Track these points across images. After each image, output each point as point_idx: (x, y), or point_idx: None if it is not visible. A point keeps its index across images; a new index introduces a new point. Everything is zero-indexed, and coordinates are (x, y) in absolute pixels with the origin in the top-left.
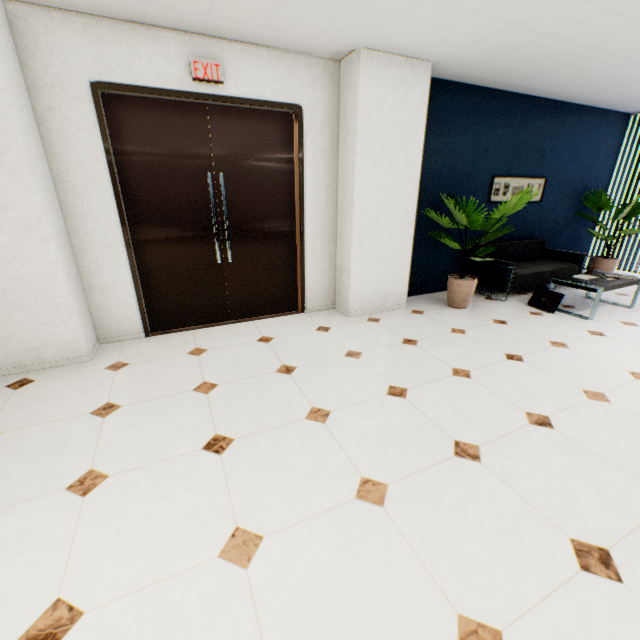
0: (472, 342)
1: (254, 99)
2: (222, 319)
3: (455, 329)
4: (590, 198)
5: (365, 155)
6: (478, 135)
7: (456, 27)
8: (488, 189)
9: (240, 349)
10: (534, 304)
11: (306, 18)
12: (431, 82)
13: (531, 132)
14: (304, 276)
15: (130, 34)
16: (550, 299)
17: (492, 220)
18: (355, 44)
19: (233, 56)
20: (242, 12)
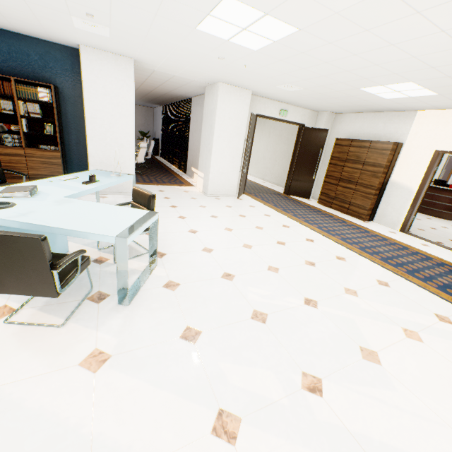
0: None
1: None
2: None
3: None
4: None
5: None
6: None
7: None
8: None
9: None
10: None
11: None
12: None
13: None
14: None
15: None
16: None
17: None
18: None
19: None
20: None
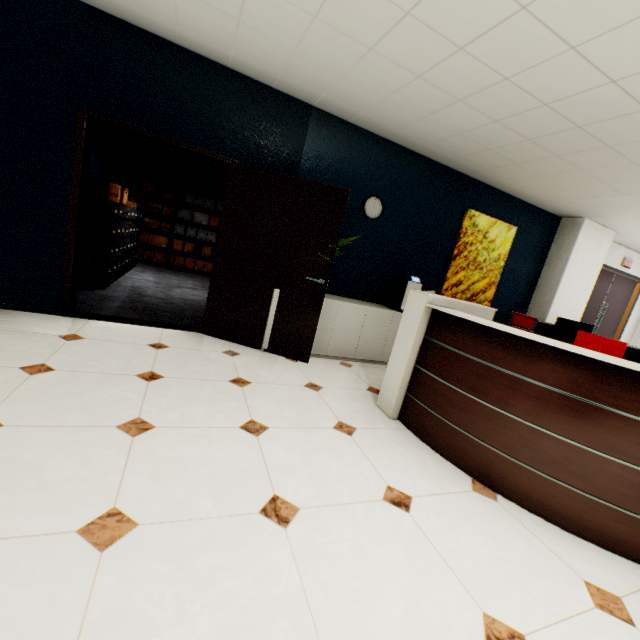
0: None
1: (632, 275)
2: None
3: None
4: None
5: None
6: None
7: None
8: None
9: None
10: None
11: None
12: None
13: None
14: None
15: (613, 246)
16: None
17: None
18: None
19: (634, 258)
20: None
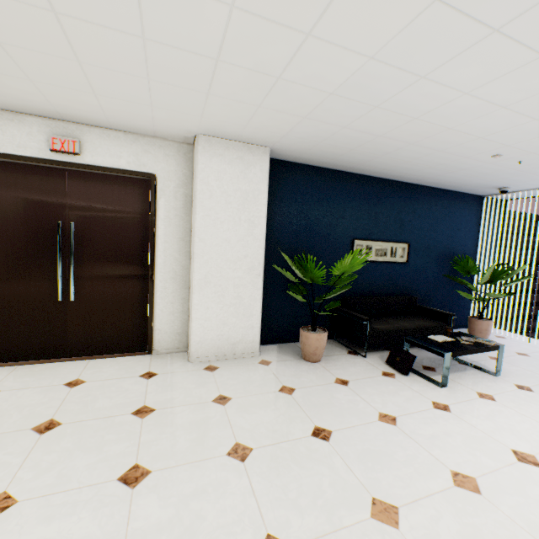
0: (290, 406)
1: (110, 167)
2: (59, 355)
3: (286, 387)
4: (458, 262)
5: (206, 214)
6: (333, 205)
7: (259, 118)
8: (350, 249)
9: (33, 393)
10: (391, 363)
11: (130, 108)
12: (282, 163)
13: (387, 205)
14: (153, 317)
15: None
16: (403, 359)
17: (337, 276)
18: (191, 131)
19: (92, 136)
20: (75, 103)
